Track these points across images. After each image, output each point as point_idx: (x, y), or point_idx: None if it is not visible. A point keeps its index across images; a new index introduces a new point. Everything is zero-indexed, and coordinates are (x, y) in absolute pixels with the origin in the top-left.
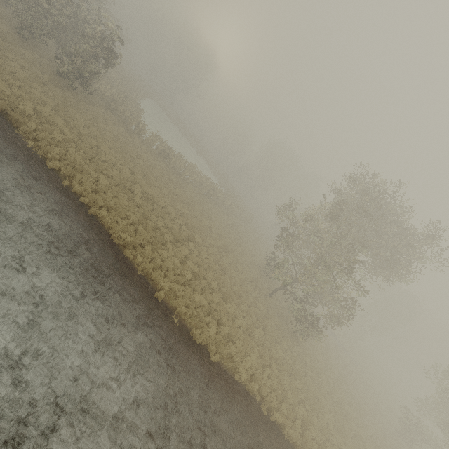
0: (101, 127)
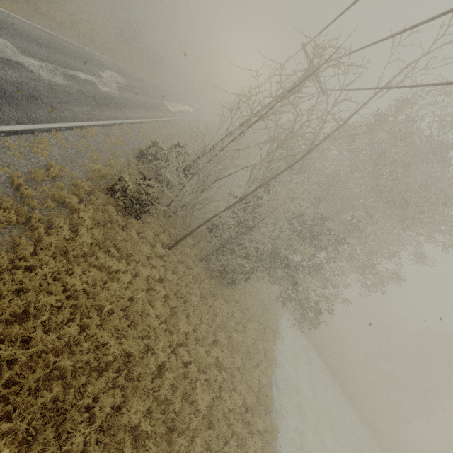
0: None
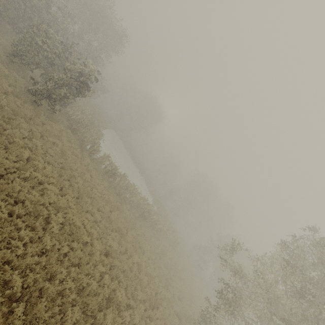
0: (50, 141)
